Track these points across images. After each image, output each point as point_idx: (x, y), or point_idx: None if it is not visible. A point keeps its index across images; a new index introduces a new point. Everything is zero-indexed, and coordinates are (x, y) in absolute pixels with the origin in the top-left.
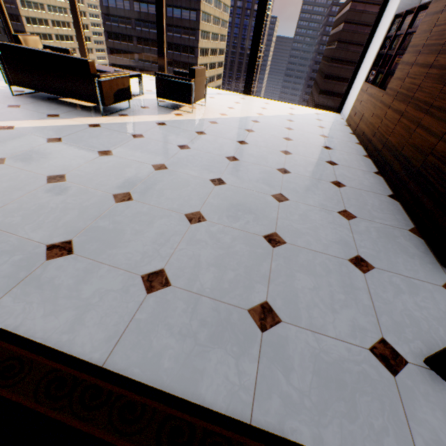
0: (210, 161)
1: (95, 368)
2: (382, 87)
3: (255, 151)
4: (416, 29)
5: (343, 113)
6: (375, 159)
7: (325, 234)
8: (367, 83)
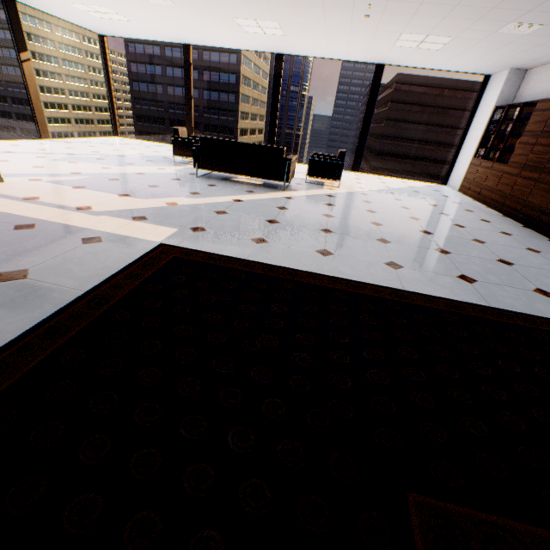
0: (402, 220)
1: (490, 307)
2: (498, 161)
3: (422, 214)
4: (526, 119)
5: (451, 184)
6: (517, 217)
7: (532, 260)
8: (479, 159)
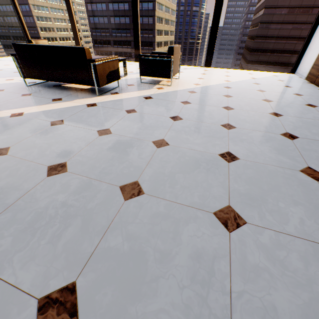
0: (207, 131)
1: None
2: None
3: (245, 116)
4: None
5: (300, 72)
6: None
7: None
8: None
